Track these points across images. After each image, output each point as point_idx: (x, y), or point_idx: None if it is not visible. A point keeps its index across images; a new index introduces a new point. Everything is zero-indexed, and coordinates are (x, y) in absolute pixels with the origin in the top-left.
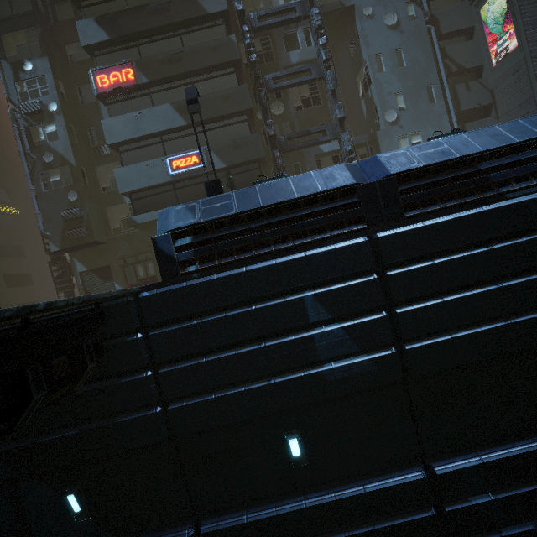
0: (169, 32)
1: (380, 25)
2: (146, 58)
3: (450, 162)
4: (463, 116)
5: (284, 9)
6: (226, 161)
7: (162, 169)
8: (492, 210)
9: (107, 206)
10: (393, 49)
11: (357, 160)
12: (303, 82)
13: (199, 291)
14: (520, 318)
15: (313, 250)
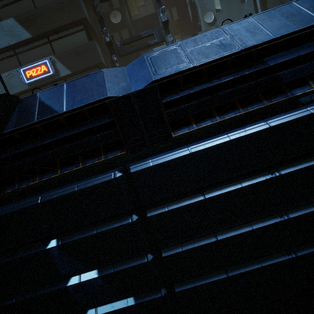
0: None
1: None
2: None
3: (229, 58)
4: None
5: None
6: (71, 68)
7: (19, 78)
8: (281, 125)
9: None
10: None
11: None
12: None
13: None
14: (306, 250)
15: (51, 193)
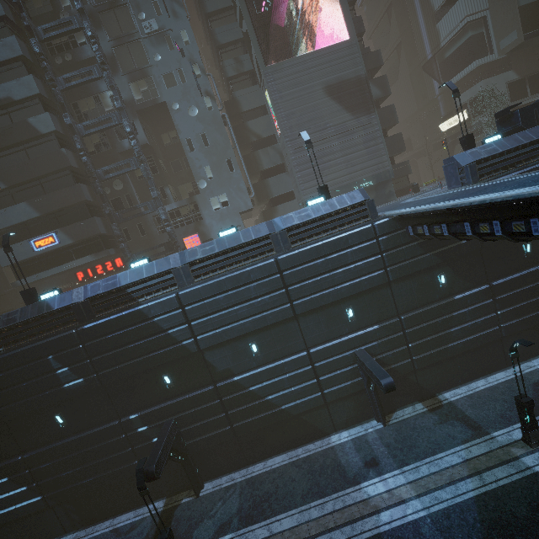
0: (16, 147)
1: (187, 116)
2: (2, 170)
3: (113, 291)
4: (267, 172)
5: (104, 119)
6: (74, 238)
7: (29, 247)
8: (126, 314)
9: (3, 267)
10: (198, 133)
11: (171, 226)
12: (126, 172)
13: (1, 362)
14: (147, 356)
15: (50, 338)
